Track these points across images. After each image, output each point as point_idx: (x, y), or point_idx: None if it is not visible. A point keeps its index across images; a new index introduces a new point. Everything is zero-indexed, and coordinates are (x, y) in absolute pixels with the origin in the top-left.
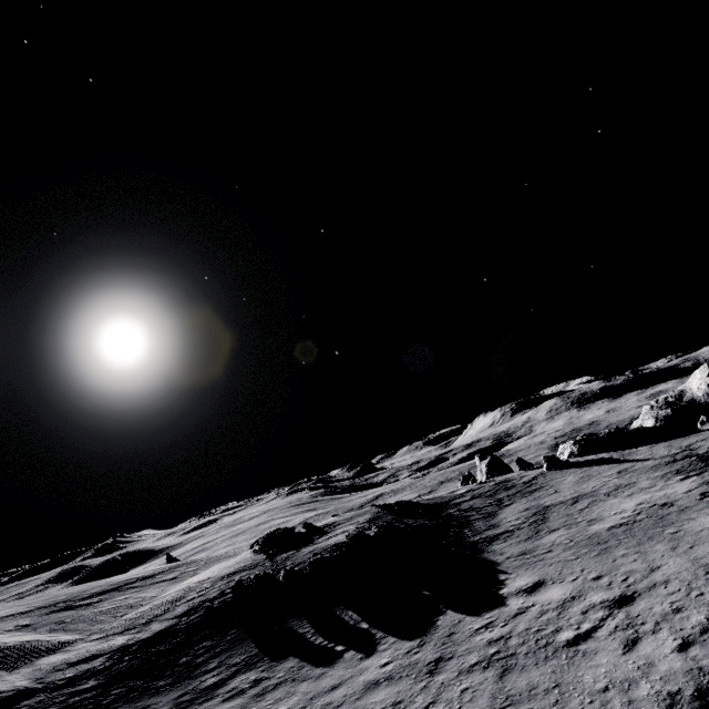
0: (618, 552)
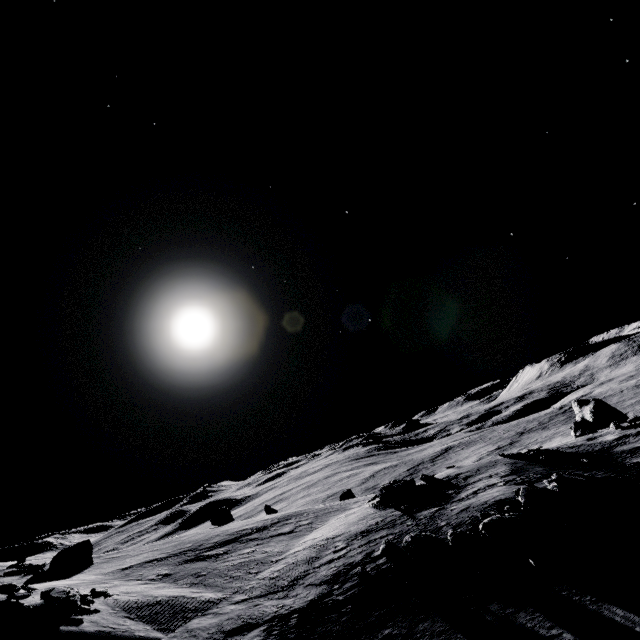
0: None
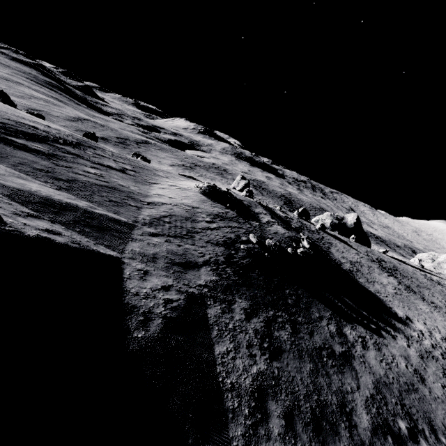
0: (414, 311)
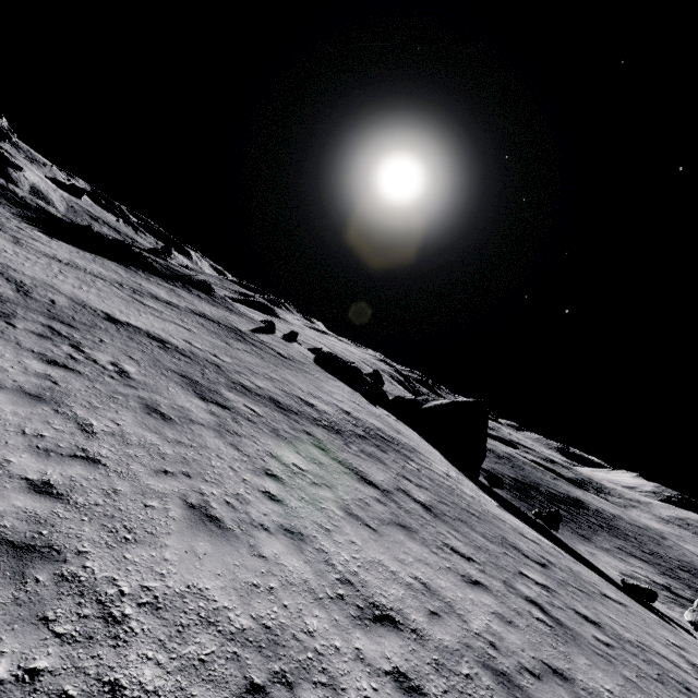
0: (77, 254)
